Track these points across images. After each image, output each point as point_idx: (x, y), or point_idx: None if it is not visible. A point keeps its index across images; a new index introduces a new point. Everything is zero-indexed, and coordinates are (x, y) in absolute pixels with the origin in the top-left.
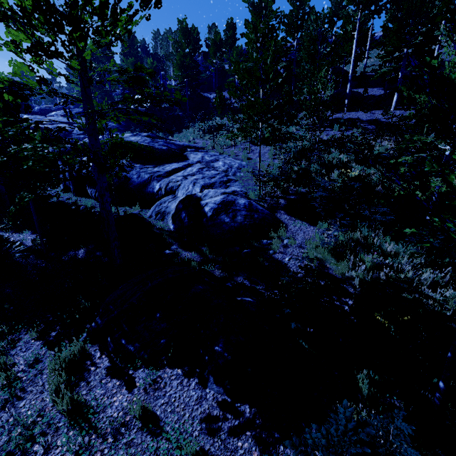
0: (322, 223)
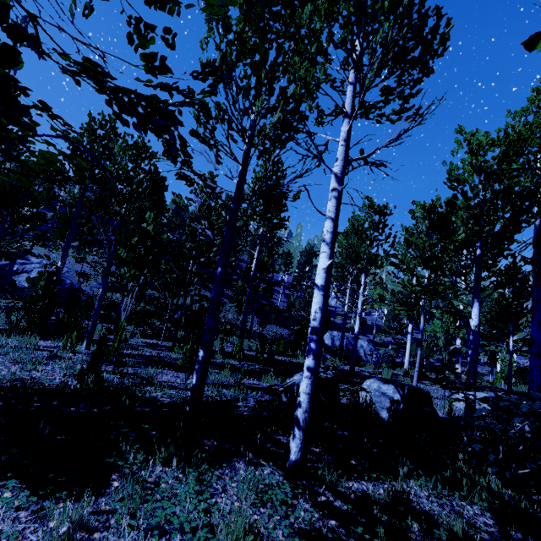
0: None
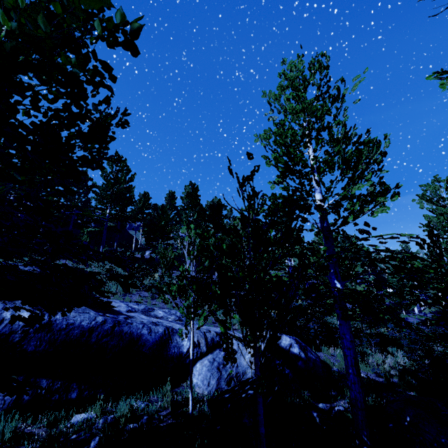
0: (324, 347)
